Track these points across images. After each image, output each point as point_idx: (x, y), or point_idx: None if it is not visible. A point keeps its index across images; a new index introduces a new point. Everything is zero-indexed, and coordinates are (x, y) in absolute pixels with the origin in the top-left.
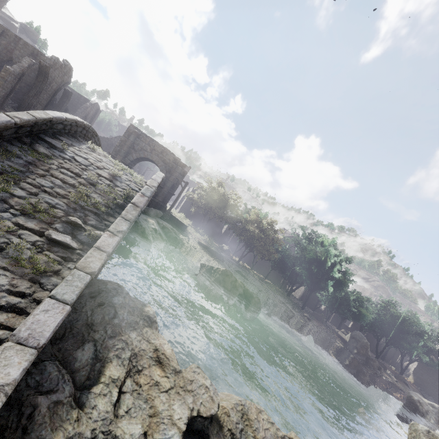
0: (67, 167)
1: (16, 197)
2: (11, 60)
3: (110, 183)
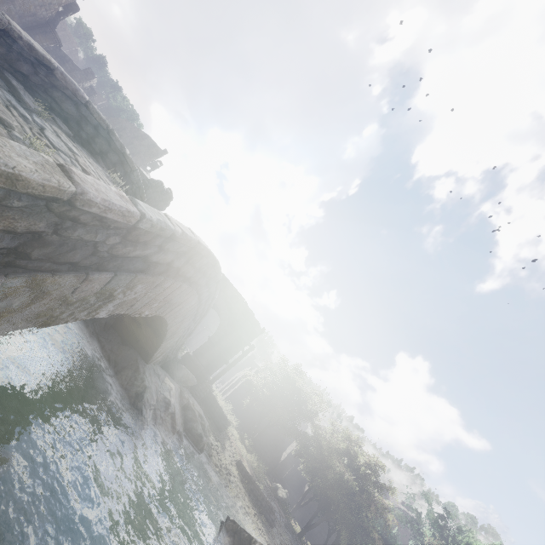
0: None
1: None
2: None
3: None
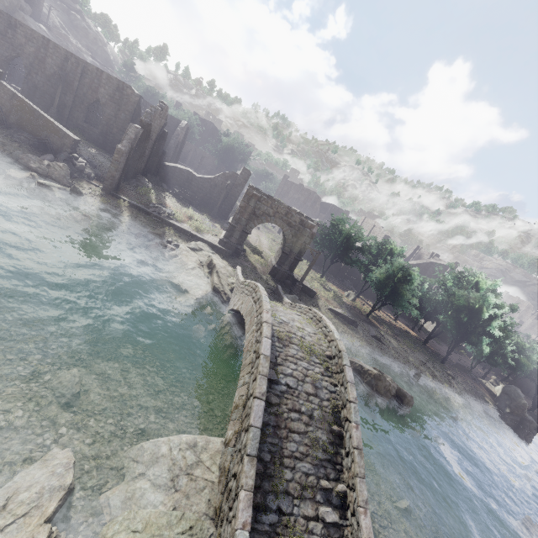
0: (291, 406)
1: (289, 482)
2: (97, 101)
3: (317, 400)
